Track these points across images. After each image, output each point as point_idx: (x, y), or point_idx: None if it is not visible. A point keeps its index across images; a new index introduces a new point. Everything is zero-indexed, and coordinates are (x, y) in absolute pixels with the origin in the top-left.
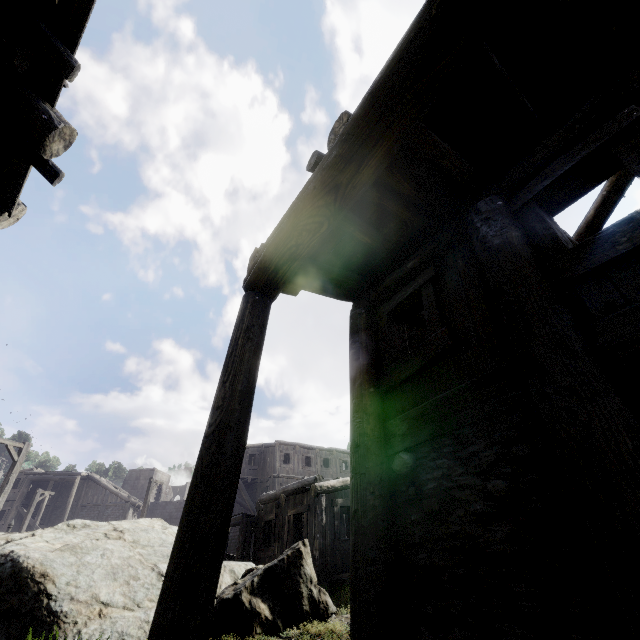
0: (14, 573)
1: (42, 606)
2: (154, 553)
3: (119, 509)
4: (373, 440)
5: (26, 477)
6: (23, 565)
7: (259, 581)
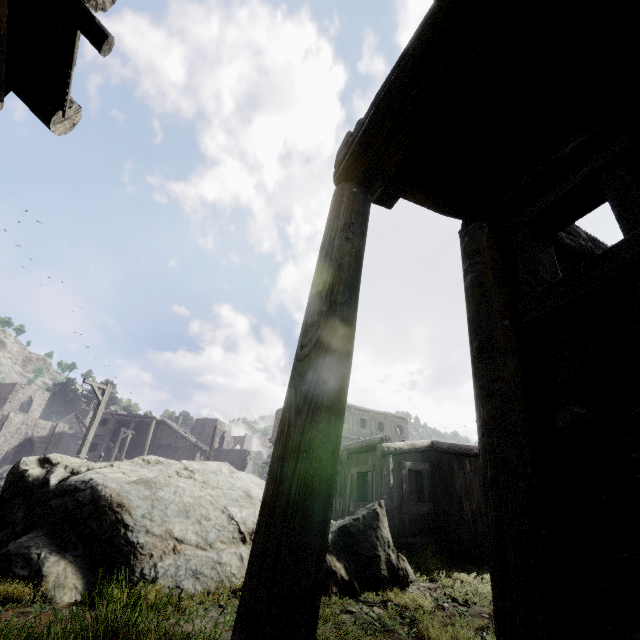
0: (93, 500)
1: (120, 535)
2: (223, 495)
3: (188, 451)
4: (515, 387)
5: (112, 417)
6: (101, 493)
7: (333, 538)
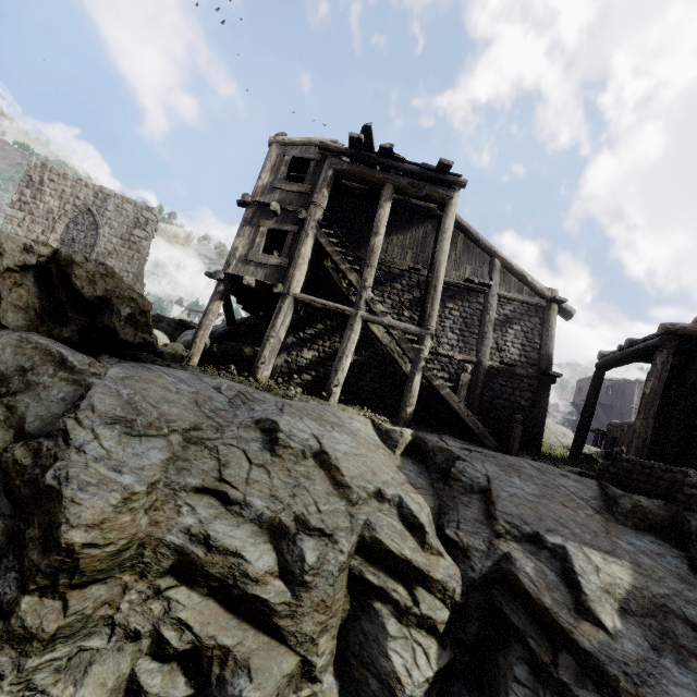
0: None
1: None
2: (553, 433)
3: None
4: None
5: None
6: None
7: (600, 454)
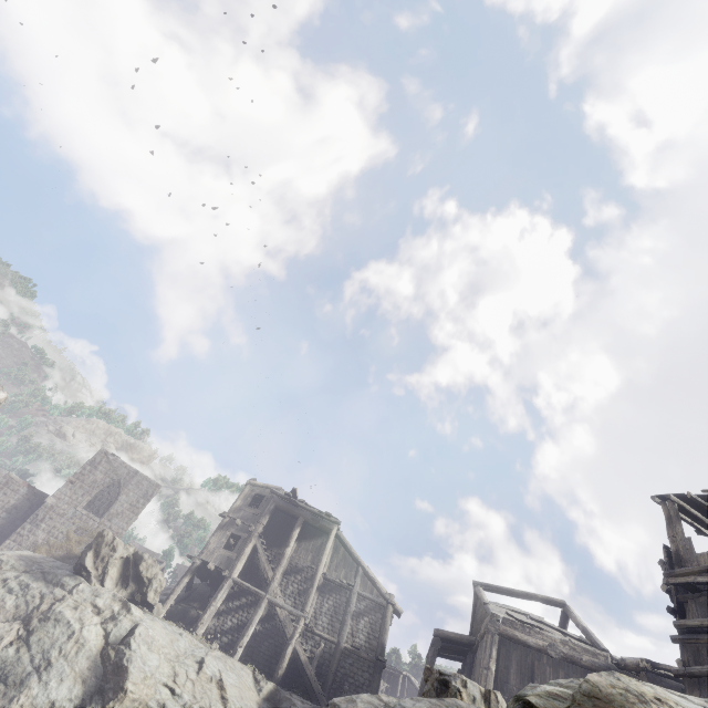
0: None
1: None
2: None
3: None
4: None
5: None
6: None
7: None
